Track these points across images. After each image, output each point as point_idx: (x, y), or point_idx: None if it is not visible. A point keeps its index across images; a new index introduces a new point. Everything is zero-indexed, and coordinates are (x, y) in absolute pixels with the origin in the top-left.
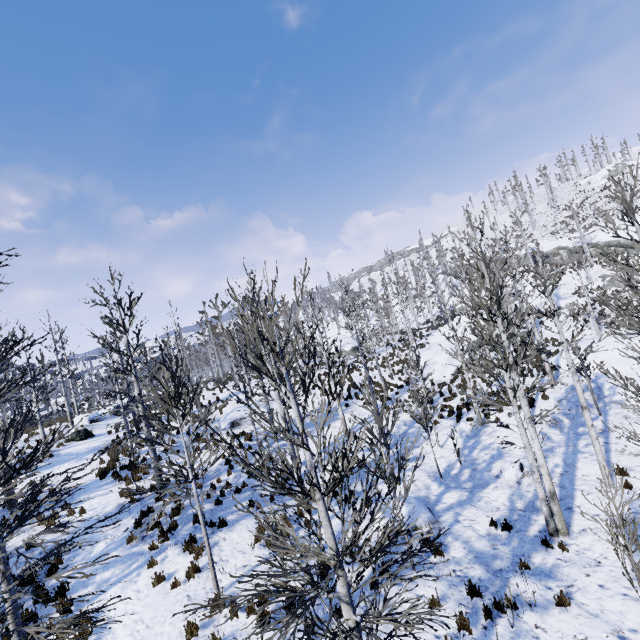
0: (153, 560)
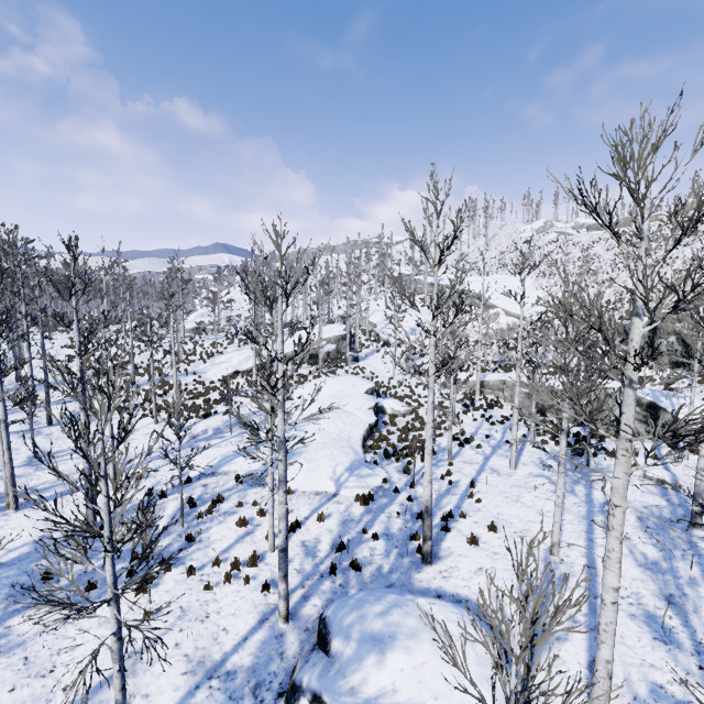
0: None
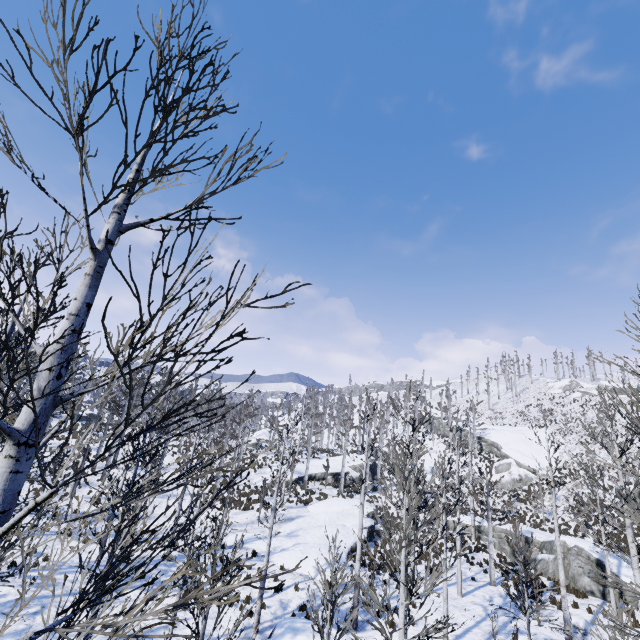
0: None
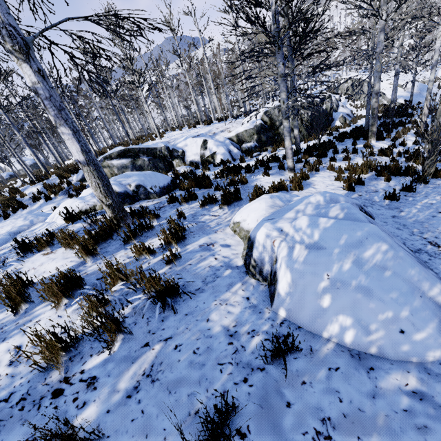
0: None
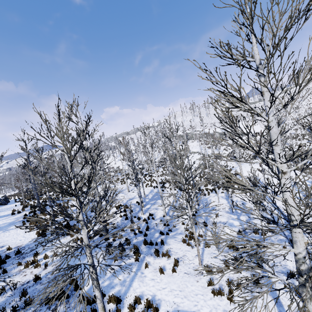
0: (146, 264)
